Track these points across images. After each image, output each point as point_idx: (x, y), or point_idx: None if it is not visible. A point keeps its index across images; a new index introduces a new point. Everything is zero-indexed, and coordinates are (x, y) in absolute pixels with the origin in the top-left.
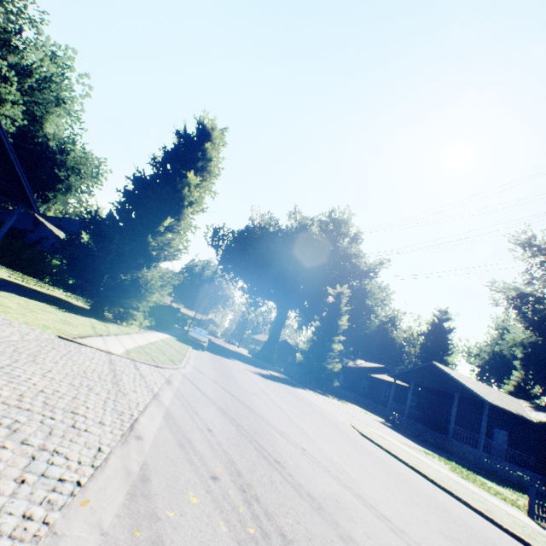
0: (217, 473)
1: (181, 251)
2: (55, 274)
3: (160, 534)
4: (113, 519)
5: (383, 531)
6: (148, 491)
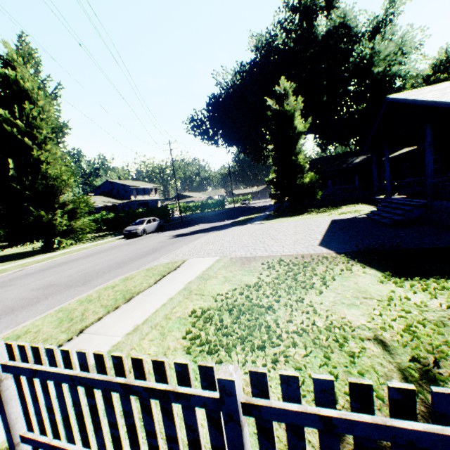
0: None
1: (61, 175)
2: (92, 226)
3: None
4: None
5: None
6: None
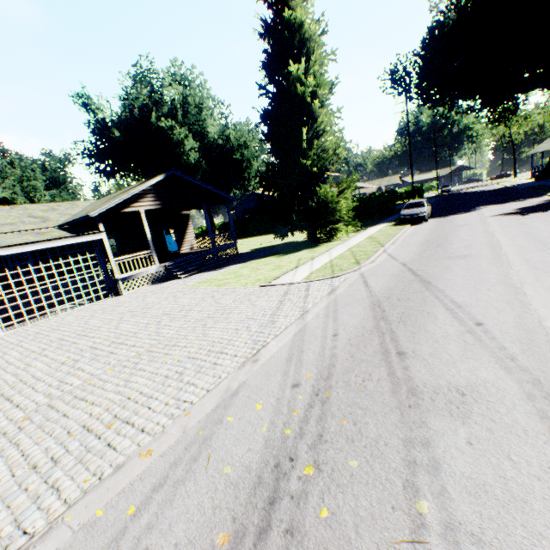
0: (302, 381)
1: (338, 147)
2: None
3: (214, 433)
4: (195, 423)
5: (521, 435)
6: (229, 403)
